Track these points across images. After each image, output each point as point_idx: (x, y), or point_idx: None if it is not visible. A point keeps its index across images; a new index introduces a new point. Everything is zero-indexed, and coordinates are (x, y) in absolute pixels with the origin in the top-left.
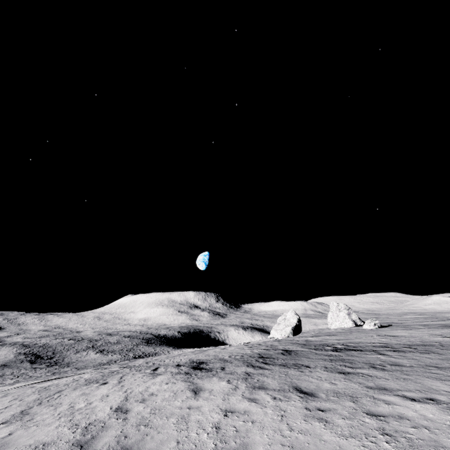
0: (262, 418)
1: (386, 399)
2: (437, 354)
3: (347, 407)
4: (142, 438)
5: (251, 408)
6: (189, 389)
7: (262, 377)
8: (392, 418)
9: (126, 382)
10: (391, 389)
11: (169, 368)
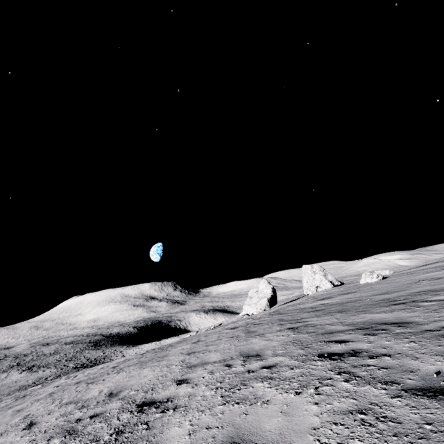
0: None
1: None
2: None
3: None
4: None
5: None
6: None
7: None
8: None
9: None
10: None
11: None
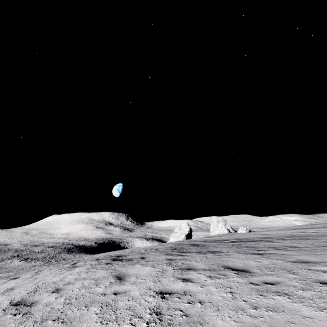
0: (209, 296)
1: (321, 269)
2: (315, 239)
3: (293, 279)
4: None
5: (190, 287)
6: (112, 276)
7: (185, 261)
8: None
9: (40, 275)
10: (315, 262)
11: (88, 261)
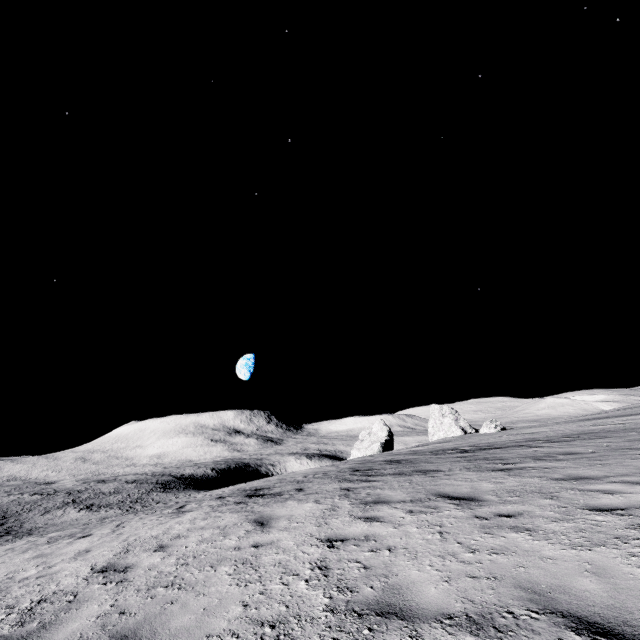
0: (405, 540)
1: (601, 489)
2: (616, 437)
3: (547, 506)
4: (161, 610)
5: (375, 529)
6: (248, 521)
7: (373, 490)
8: (638, 509)
9: (126, 528)
10: (595, 477)
11: (204, 502)
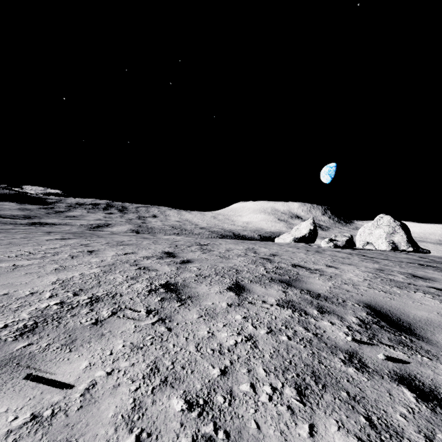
0: None
1: None
2: None
3: None
4: None
5: None
6: None
7: None
8: None
9: None
10: None
11: None
